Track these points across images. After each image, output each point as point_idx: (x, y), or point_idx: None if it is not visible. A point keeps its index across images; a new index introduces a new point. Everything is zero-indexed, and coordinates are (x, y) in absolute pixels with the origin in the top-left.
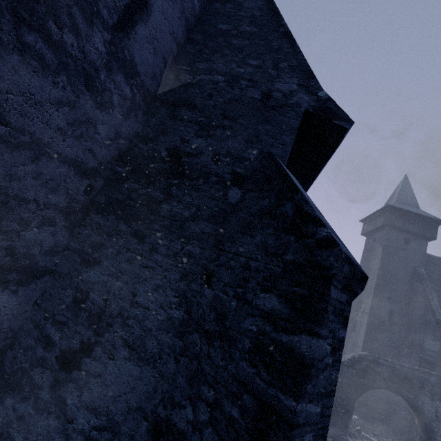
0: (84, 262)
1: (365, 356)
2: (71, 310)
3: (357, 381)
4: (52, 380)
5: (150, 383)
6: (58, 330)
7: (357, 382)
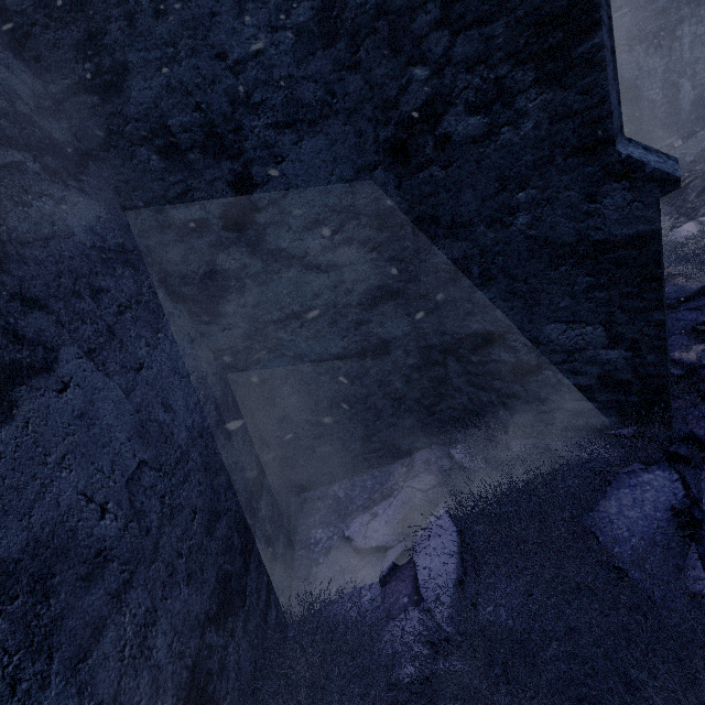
0: (106, 94)
1: None
2: (174, 169)
3: None
4: (246, 249)
5: (348, 135)
6: (190, 204)
7: None
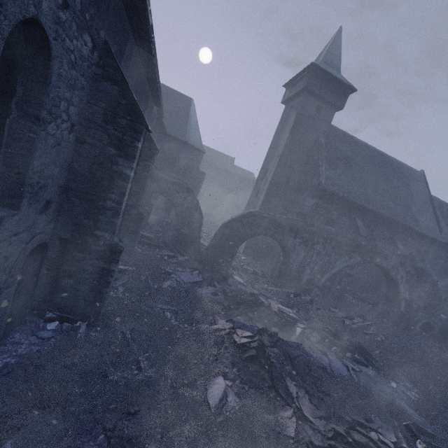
0: None
1: (253, 212)
2: None
3: (243, 232)
4: None
5: None
6: None
7: (242, 233)
